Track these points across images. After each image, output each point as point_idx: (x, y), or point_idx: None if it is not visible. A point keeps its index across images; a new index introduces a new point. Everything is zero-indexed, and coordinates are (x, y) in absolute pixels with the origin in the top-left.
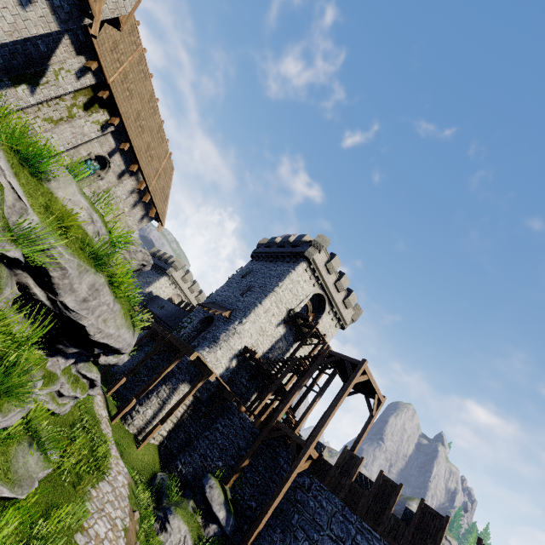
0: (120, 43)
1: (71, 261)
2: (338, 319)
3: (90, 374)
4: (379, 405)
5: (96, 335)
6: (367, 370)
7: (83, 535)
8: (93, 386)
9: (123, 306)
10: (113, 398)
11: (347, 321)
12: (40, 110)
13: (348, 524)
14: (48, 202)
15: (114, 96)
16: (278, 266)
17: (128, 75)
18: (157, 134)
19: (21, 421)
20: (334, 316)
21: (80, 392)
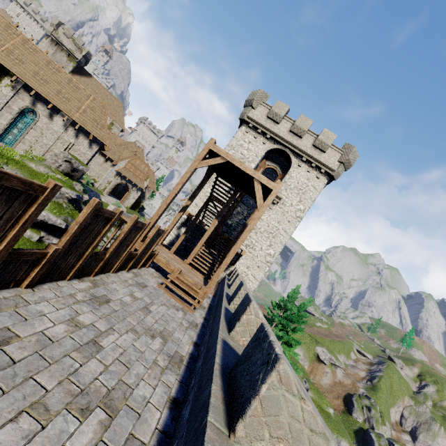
0: None
1: None
2: (319, 169)
3: None
4: (269, 195)
5: None
6: (216, 149)
7: None
8: None
9: None
10: None
11: (331, 166)
12: None
13: None
14: None
15: (1, 63)
16: None
17: (14, 52)
18: (68, 85)
19: None
20: (309, 167)
21: None
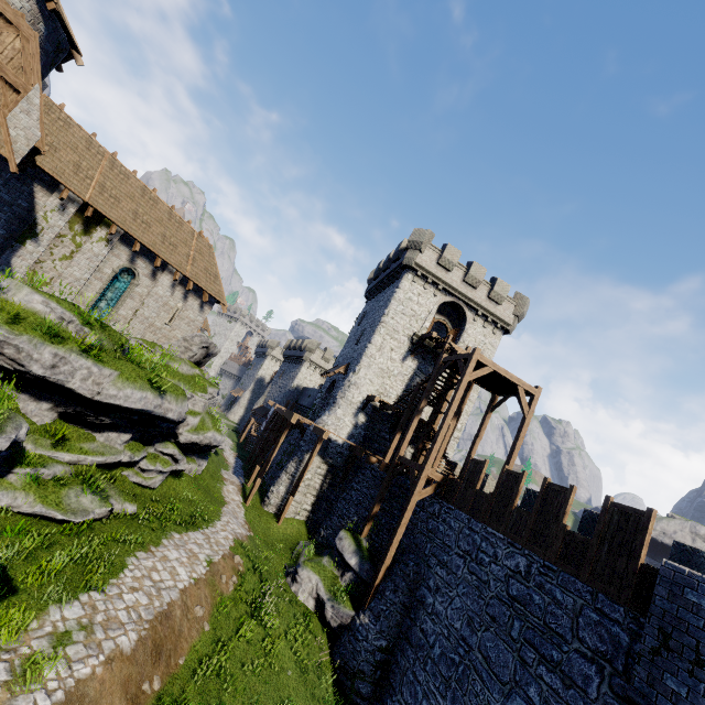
0: (82, 163)
1: (19, 339)
2: (494, 323)
3: (167, 450)
4: (532, 400)
5: (96, 397)
6: (483, 360)
7: (147, 554)
8: (176, 461)
9: (124, 373)
10: (262, 491)
11: (507, 321)
12: (53, 254)
13: (474, 536)
14: (1, 307)
15: (98, 210)
16: (385, 293)
17: (105, 185)
18: (169, 221)
19: (80, 478)
20: (484, 321)
21: (161, 466)
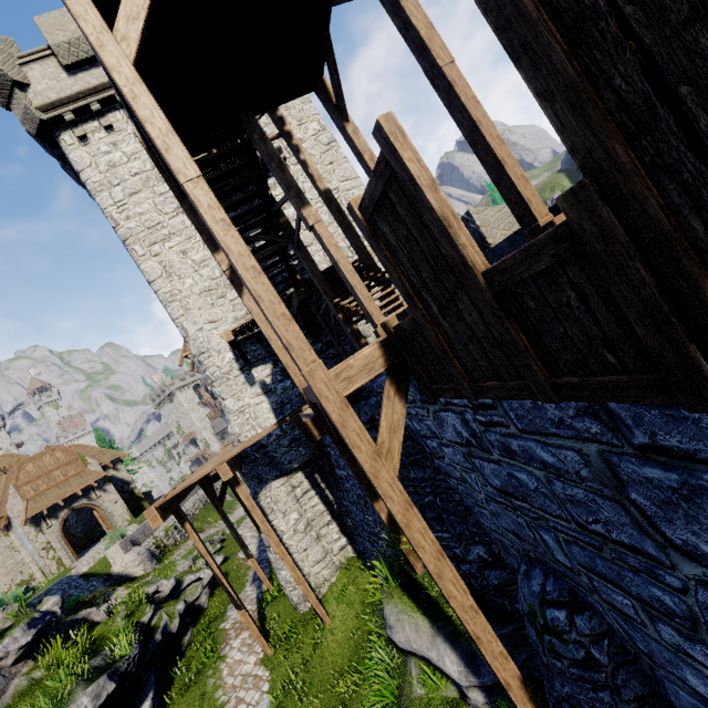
0: None
1: None
2: None
3: None
4: None
5: None
6: None
7: None
8: None
9: None
10: None
11: None
12: None
13: None
14: None
15: None
16: None
17: None
18: None
19: None
20: None
21: None
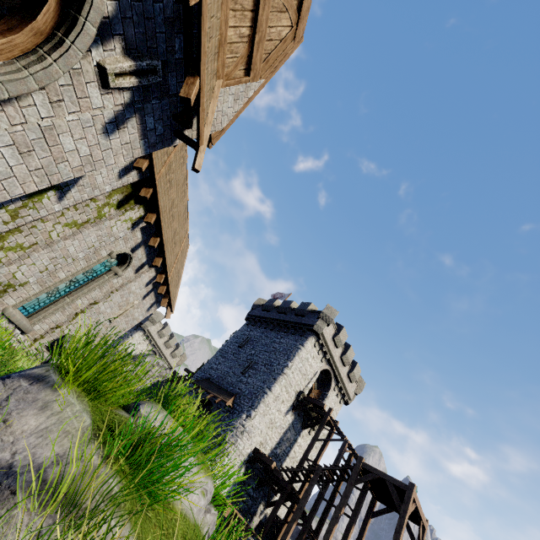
0: None
1: None
2: (342, 394)
3: None
4: (423, 534)
5: None
6: (415, 496)
7: None
8: None
9: None
10: None
11: (350, 396)
12: (63, 214)
13: None
14: None
15: (157, 193)
16: (281, 337)
17: (171, 165)
18: (182, 216)
19: None
20: (338, 391)
21: None
